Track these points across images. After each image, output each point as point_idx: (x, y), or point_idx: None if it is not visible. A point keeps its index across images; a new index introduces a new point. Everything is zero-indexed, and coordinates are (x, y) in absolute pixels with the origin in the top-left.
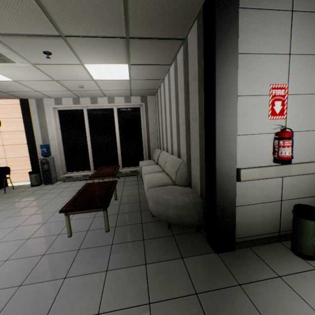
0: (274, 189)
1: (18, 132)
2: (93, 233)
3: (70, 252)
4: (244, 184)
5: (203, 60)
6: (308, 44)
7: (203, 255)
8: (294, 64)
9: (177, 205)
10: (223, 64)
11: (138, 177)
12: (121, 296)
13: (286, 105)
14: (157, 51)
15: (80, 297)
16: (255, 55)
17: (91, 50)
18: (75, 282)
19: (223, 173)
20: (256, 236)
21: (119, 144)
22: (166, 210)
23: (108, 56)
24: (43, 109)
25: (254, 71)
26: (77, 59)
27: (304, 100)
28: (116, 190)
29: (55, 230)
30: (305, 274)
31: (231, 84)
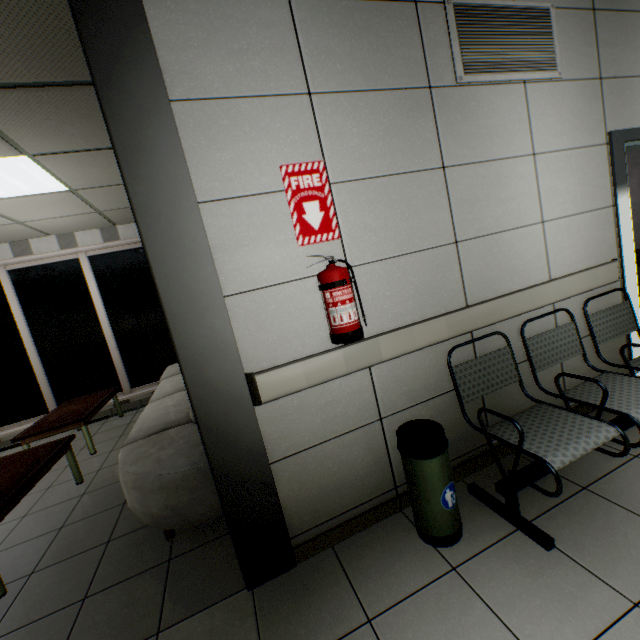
0: (358, 398)
1: None
2: None
3: None
4: (281, 405)
5: None
6: (348, 68)
7: (215, 606)
8: (326, 114)
9: (164, 484)
10: (133, 130)
11: None
12: None
13: (333, 208)
14: (72, 117)
15: None
16: (223, 101)
17: None
18: None
19: (213, 394)
20: (343, 514)
21: (113, 337)
22: (144, 501)
23: None
24: None
25: (229, 138)
26: None
27: (372, 192)
28: (97, 453)
29: None
30: (426, 595)
31: (170, 176)
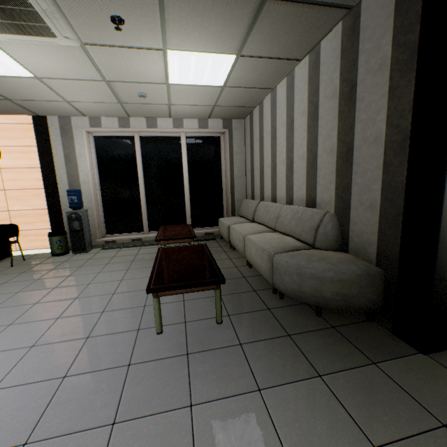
0: None
1: (30, 169)
2: (197, 326)
3: (174, 359)
4: None
5: (414, 32)
6: None
7: (404, 357)
8: None
9: (342, 278)
10: None
11: (218, 243)
12: (314, 435)
13: None
14: (296, 30)
15: (240, 441)
16: None
17: (192, 20)
18: (214, 412)
19: None
20: None
21: (188, 192)
22: (319, 287)
23: (213, 35)
24: (71, 133)
25: None
26: (160, 39)
27: None
28: None
29: (129, 323)
30: None
31: None
